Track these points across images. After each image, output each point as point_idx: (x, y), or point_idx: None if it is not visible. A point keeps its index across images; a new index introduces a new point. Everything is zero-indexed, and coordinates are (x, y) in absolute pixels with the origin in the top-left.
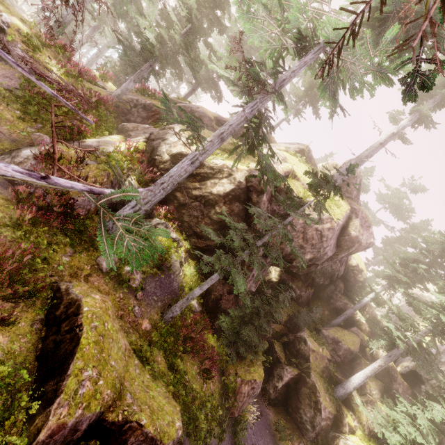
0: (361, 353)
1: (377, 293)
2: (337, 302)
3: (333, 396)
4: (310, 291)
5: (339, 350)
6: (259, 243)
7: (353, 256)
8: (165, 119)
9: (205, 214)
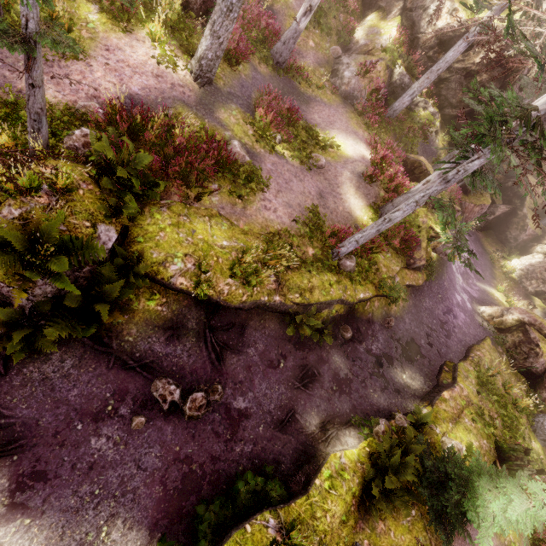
0: None
1: None
2: None
3: (541, 223)
4: None
5: None
6: None
7: None
8: None
9: (464, 85)
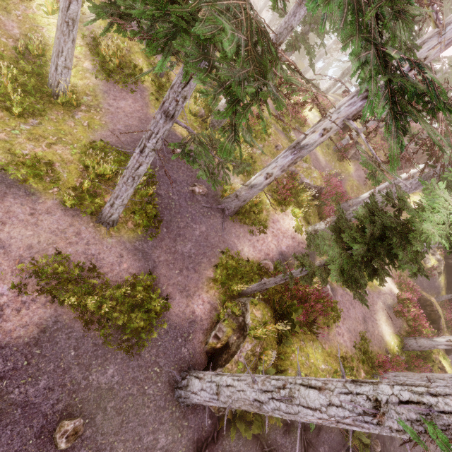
0: None
1: None
2: None
3: None
4: None
5: None
6: None
7: None
8: None
9: None
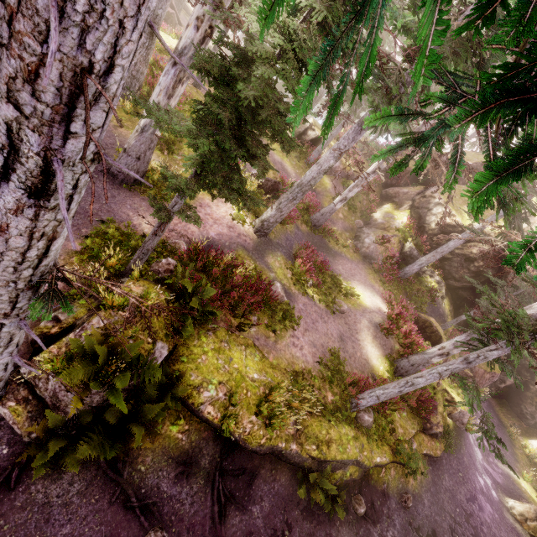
0: None
1: None
2: None
3: None
4: None
5: None
6: (515, 293)
7: None
8: (419, 182)
9: (464, 266)
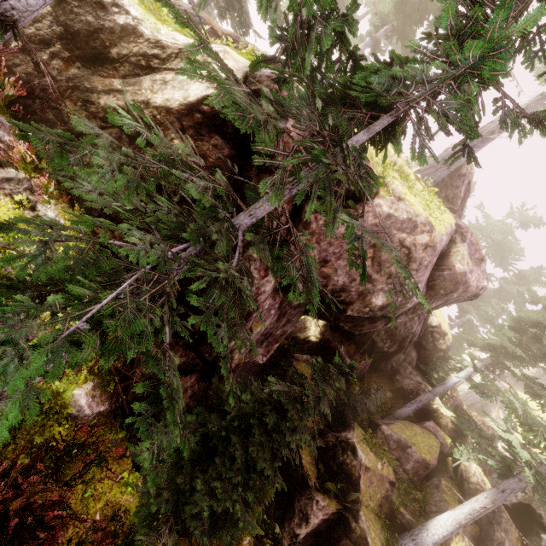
0: (440, 466)
1: (486, 375)
2: (406, 379)
3: None
4: (367, 361)
5: (407, 462)
6: (240, 218)
7: (434, 311)
8: None
9: None
